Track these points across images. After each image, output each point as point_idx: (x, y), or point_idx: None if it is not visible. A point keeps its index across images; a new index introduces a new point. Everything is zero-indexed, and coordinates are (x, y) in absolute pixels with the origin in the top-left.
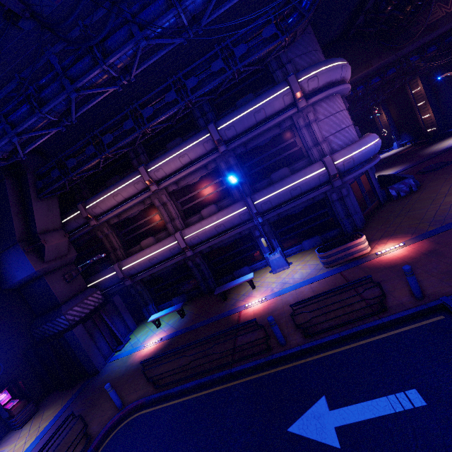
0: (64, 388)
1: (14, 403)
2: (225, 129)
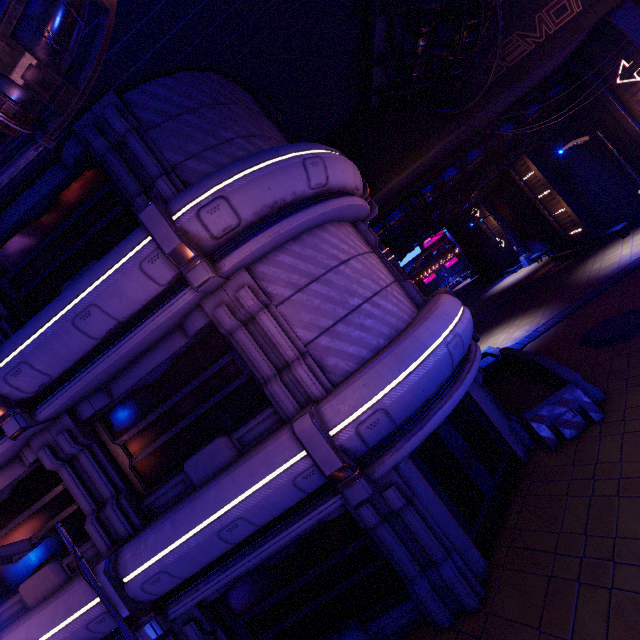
0: None
1: None
2: (5, 374)
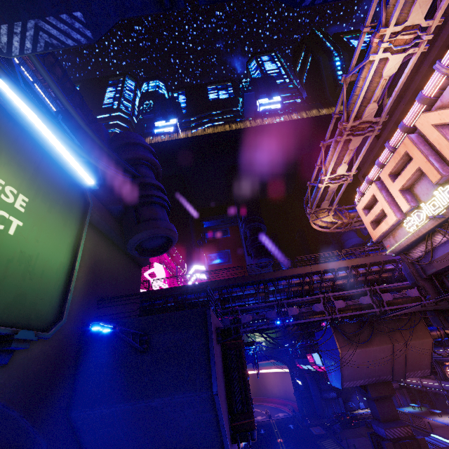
0: None
1: None
2: None
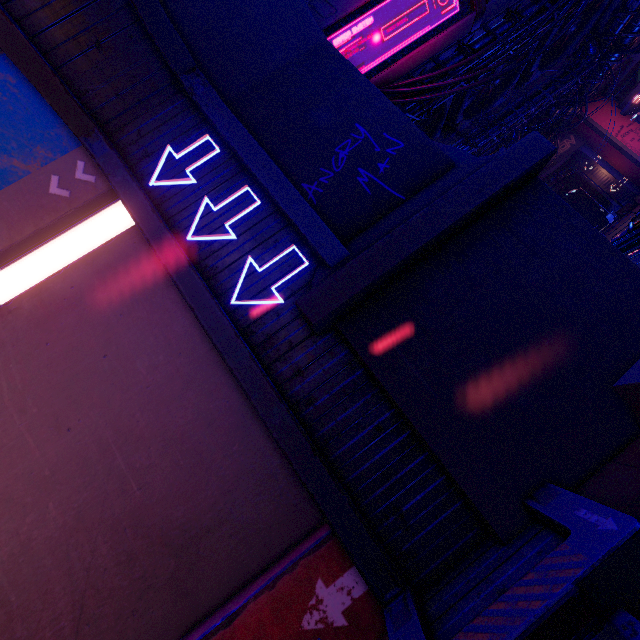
0: None
1: None
2: None
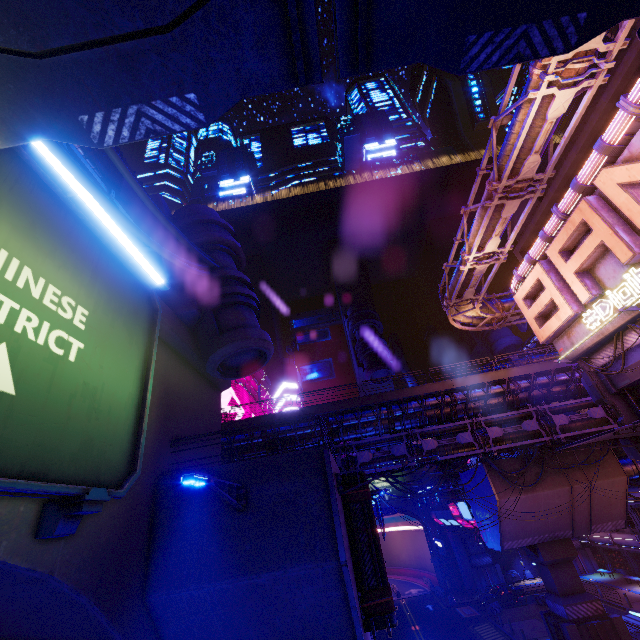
0: None
1: None
2: None
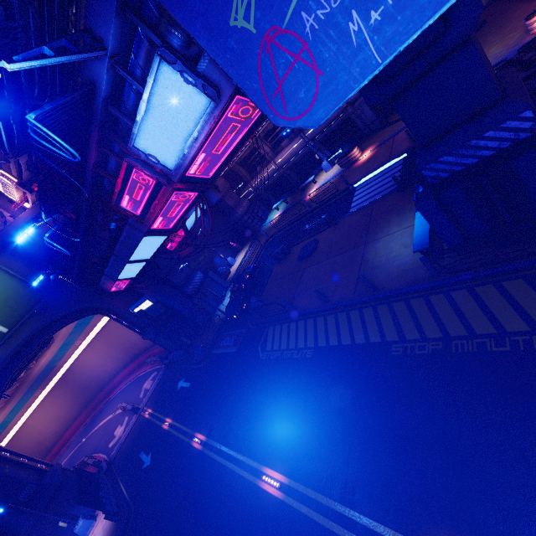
0: (249, 239)
1: (235, 245)
2: None
